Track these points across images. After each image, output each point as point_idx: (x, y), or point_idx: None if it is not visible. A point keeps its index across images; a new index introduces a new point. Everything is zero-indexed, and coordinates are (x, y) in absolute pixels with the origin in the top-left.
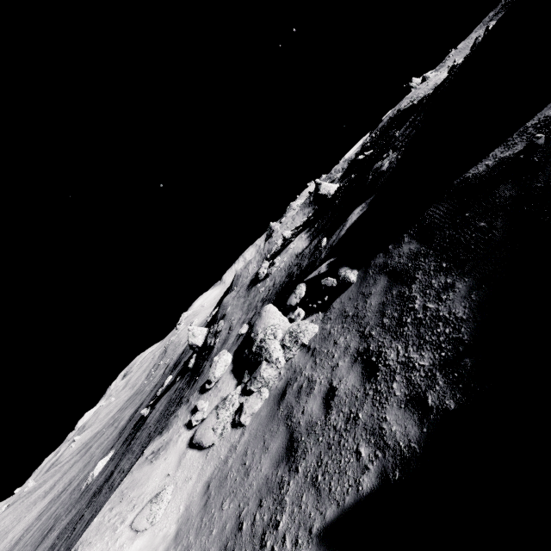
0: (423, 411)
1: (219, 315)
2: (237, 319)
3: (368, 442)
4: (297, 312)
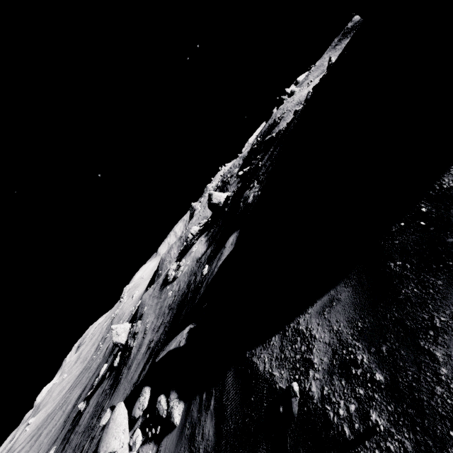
0: None
1: (138, 313)
2: (150, 323)
3: None
4: (135, 437)
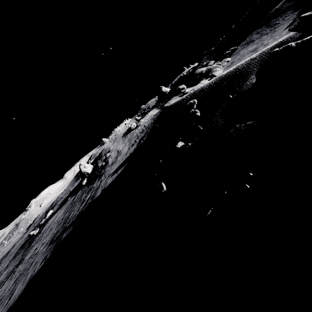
0: (295, 14)
1: (103, 154)
2: (122, 147)
3: (284, 25)
4: (216, 63)
